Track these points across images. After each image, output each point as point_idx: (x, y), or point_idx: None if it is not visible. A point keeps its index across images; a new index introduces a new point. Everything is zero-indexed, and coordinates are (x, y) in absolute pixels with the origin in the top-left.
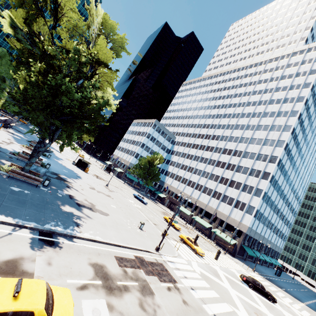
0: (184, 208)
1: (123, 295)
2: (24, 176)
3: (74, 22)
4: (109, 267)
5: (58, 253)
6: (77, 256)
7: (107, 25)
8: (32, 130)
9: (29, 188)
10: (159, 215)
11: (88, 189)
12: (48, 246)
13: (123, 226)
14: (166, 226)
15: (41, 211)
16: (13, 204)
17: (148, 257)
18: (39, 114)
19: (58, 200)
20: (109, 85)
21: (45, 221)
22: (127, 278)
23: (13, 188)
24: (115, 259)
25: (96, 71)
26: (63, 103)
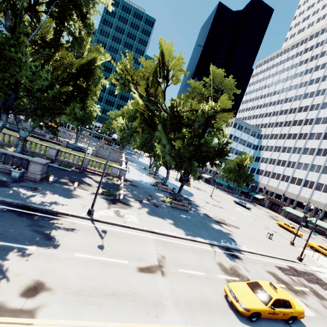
0: (292, 209)
1: (306, 297)
2: (179, 204)
3: (192, 85)
4: (279, 274)
5: (244, 263)
6: (255, 266)
7: (215, 75)
8: (156, 164)
9: (186, 214)
10: (269, 220)
11: (207, 205)
12: (235, 258)
13: (256, 237)
14: (285, 233)
15: (208, 232)
16: (195, 229)
17: (297, 267)
18: (188, 163)
19: (205, 220)
20: (224, 123)
21: (217, 239)
22: (298, 284)
23: (182, 216)
24: (277, 268)
25: (215, 117)
26: (201, 151)
